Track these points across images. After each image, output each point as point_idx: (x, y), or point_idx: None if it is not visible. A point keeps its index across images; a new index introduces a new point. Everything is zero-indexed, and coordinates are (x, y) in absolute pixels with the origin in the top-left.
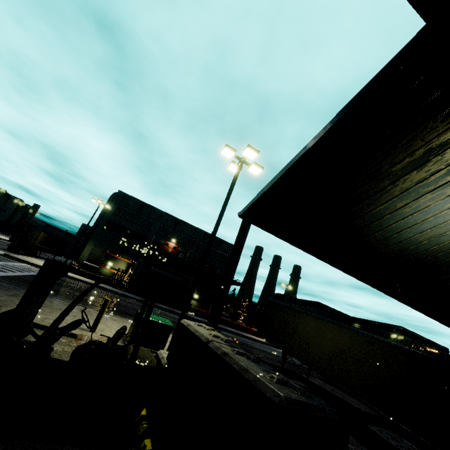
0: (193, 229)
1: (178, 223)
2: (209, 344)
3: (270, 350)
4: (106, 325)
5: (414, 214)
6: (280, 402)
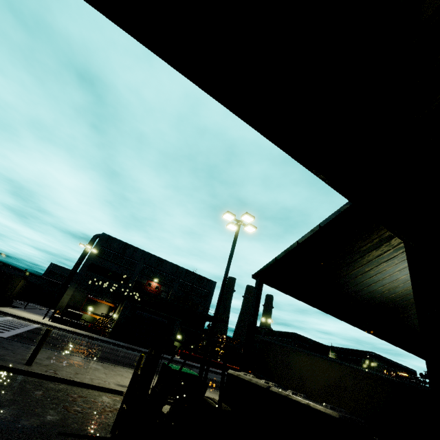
0: (175, 267)
1: (160, 262)
2: (270, 389)
3: None
4: None
5: (377, 274)
6: (340, 418)
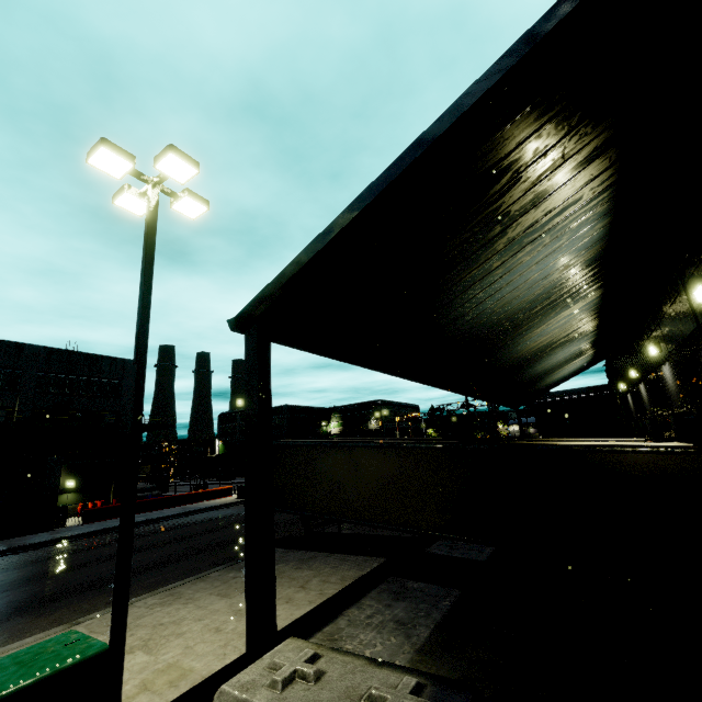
0: (12, 349)
1: None
2: None
3: None
4: None
5: (504, 276)
6: None
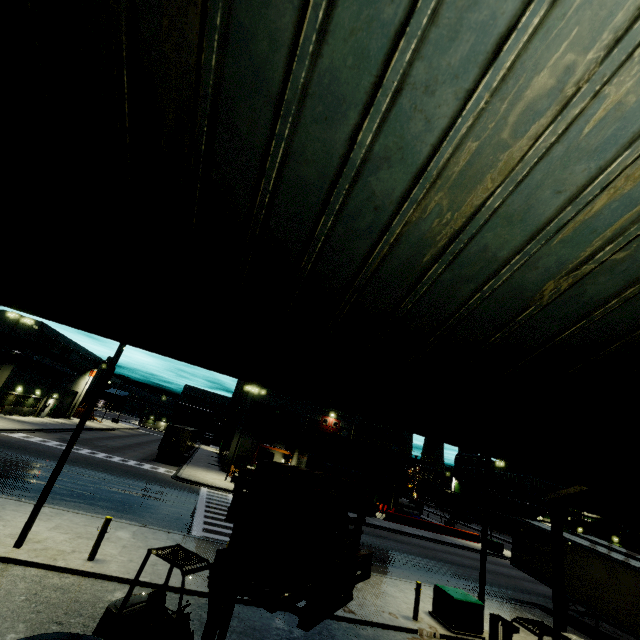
0: None
1: None
2: None
3: (504, 568)
4: (400, 599)
5: None
6: None
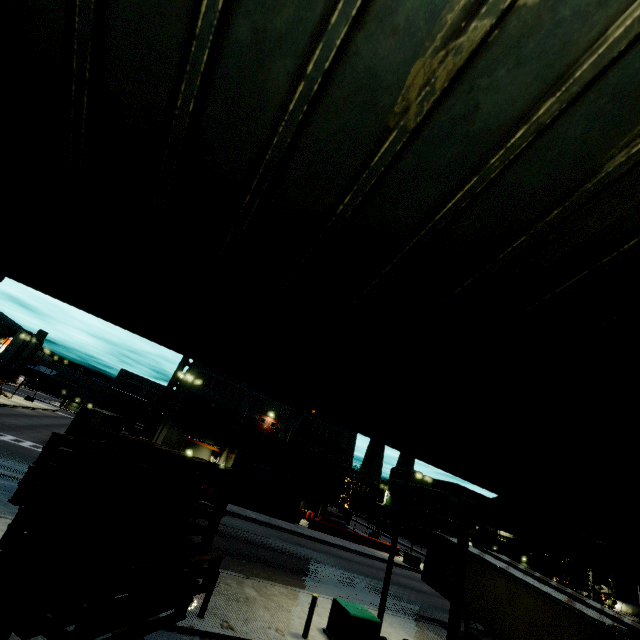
0: None
1: None
2: None
3: (418, 583)
4: (295, 614)
5: None
6: None
